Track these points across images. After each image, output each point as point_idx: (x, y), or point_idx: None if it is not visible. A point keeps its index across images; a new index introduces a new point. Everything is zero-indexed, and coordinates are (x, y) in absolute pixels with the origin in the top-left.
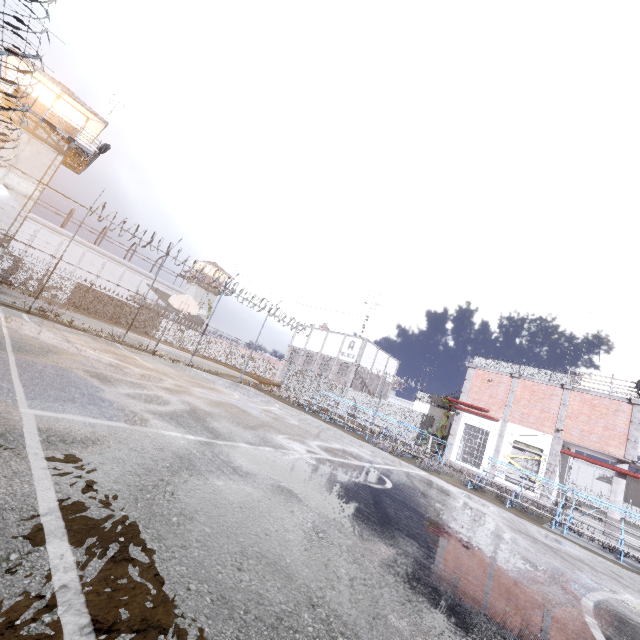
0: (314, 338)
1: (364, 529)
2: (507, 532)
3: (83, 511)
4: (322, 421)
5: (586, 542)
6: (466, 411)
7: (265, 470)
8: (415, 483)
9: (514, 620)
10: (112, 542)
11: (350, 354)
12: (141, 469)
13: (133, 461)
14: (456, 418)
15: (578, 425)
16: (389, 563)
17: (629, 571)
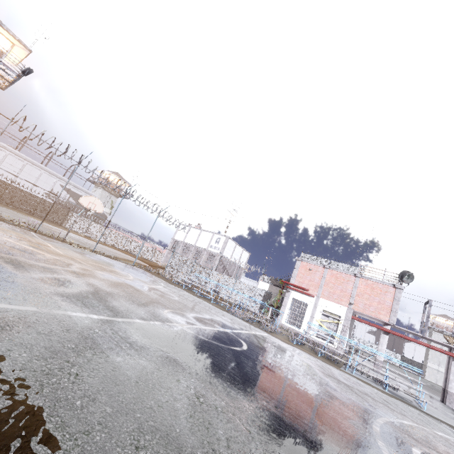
0: (191, 234)
1: (232, 389)
2: (322, 377)
3: None
4: (195, 296)
5: (366, 378)
6: (294, 290)
7: (155, 343)
8: (261, 343)
9: None
10: (14, 439)
11: (216, 247)
12: (48, 352)
13: (41, 345)
14: (287, 294)
15: (363, 300)
16: (252, 418)
17: (392, 397)
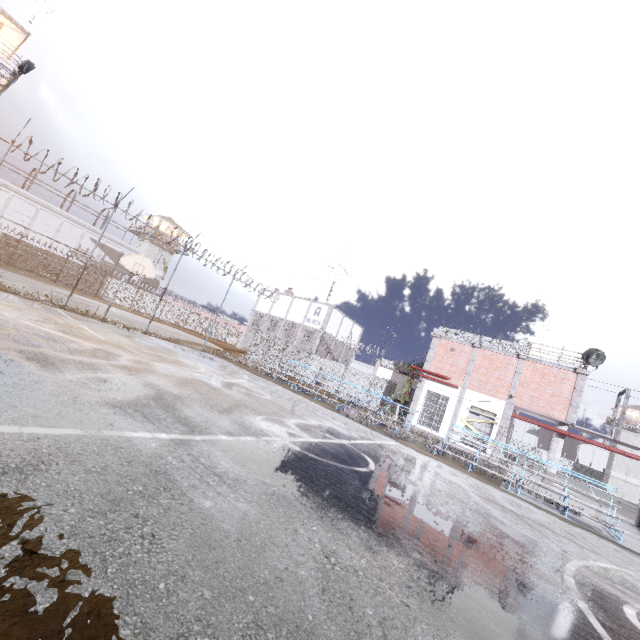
0: (279, 303)
1: (370, 537)
2: (481, 504)
3: (23, 610)
4: (292, 391)
5: (535, 499)
6: (429, 379)
7: (253, 471)
8: (392, 458)
9: (534, 631)
10: None
11: (316, 320)
12: (106, 502)
13: (94, 491)
14: (419, 385)
15: (529, 392)
16: (407, 583)
17: (575, 526)
